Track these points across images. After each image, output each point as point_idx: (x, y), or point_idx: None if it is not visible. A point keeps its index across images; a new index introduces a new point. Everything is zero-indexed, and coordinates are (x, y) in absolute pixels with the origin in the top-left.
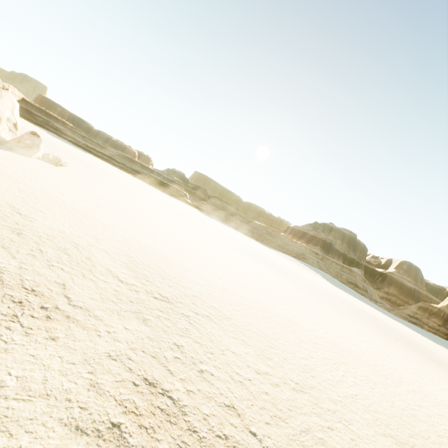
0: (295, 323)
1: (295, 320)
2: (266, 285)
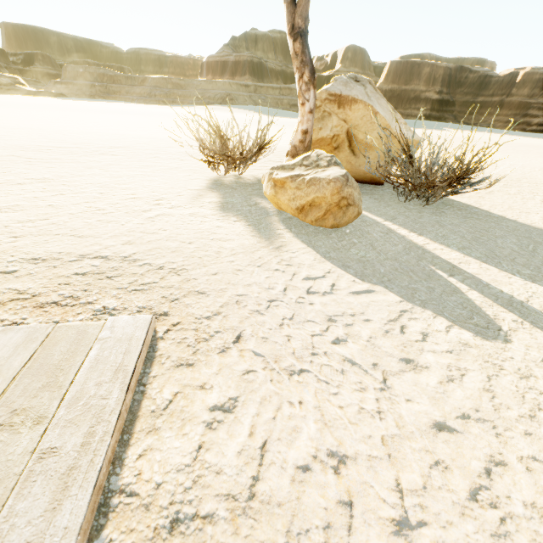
0: (61, 128)
1: (70, 127)
2: (72, 120)
